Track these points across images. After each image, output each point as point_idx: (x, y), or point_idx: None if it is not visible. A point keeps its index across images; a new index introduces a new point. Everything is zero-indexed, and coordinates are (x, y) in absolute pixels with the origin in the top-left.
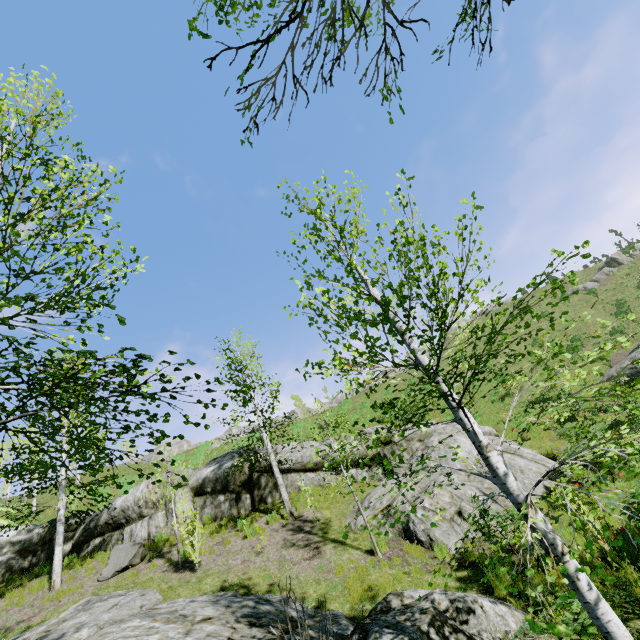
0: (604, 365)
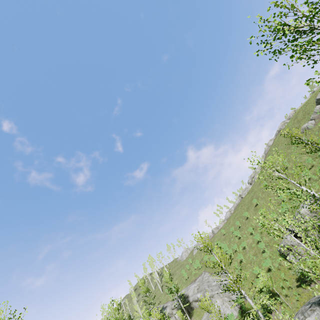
0: None
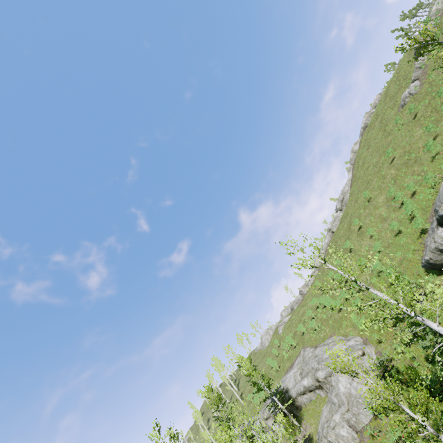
0: (427, 223)
